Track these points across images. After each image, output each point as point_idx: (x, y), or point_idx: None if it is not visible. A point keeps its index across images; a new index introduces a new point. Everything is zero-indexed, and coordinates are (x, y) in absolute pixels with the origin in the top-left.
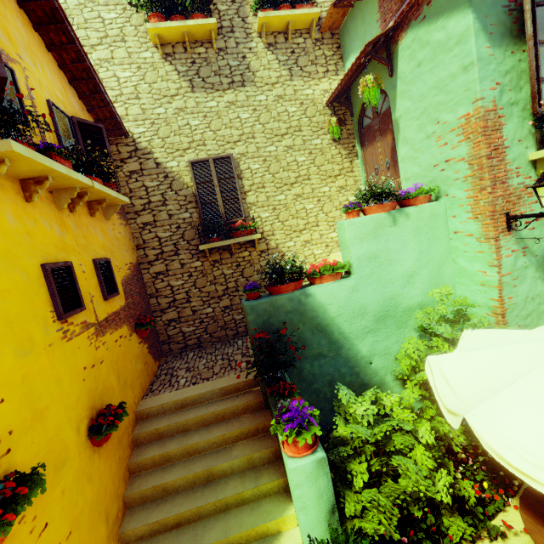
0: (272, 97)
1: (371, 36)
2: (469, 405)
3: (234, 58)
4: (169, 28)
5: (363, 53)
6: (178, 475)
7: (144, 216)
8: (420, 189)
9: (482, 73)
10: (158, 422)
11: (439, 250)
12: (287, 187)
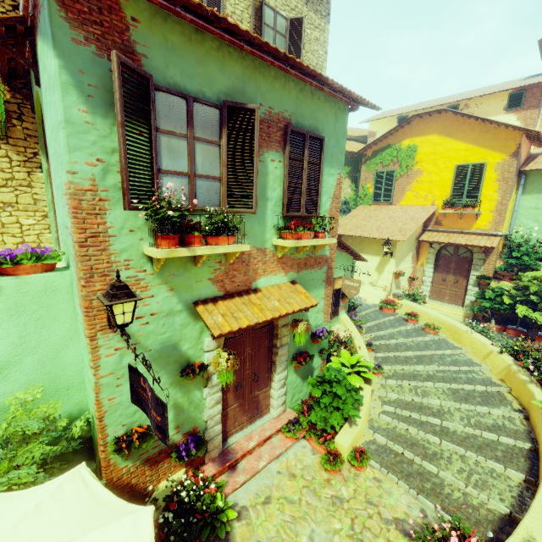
0: None
1: None
2: None
3: None
4: None
5: None
6: None
7: None
8: (30, 255)
9: (73, 141)
10: None
11: (57, 331)
12: None
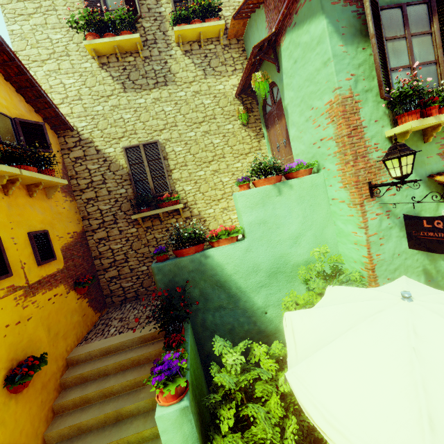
0: (190, 93)
1: None
2: (297, 361)
3: (157, 63)
4: (102, 43)
5: (252, 54)
6: (92, 416)
7: (87, 193)
8: (301, 164)
9: (338, 67)
10: (84, 368)
11: (320, 214)
12: (206, 164)
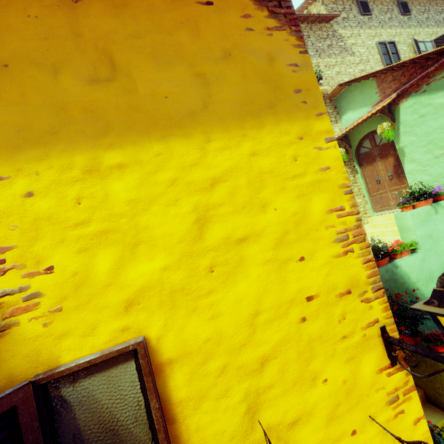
0: None
1: (370, 101)
2: None
3: None
4: None
5: (379, 110)
6: None
7: None
8: (443, 189)
9: None
10: None
11: None
12: None
